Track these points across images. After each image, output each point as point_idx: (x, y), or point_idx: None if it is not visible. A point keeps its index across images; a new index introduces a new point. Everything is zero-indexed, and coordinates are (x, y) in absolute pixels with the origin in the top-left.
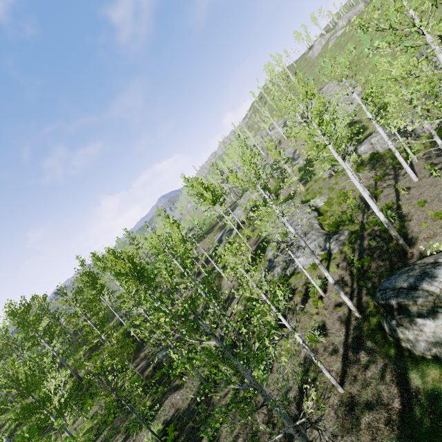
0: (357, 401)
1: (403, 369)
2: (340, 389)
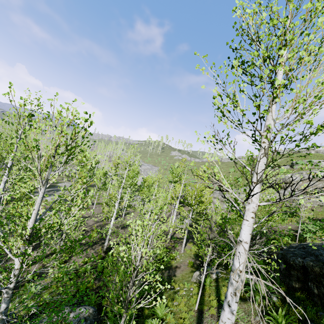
0: None
1: None
2: None
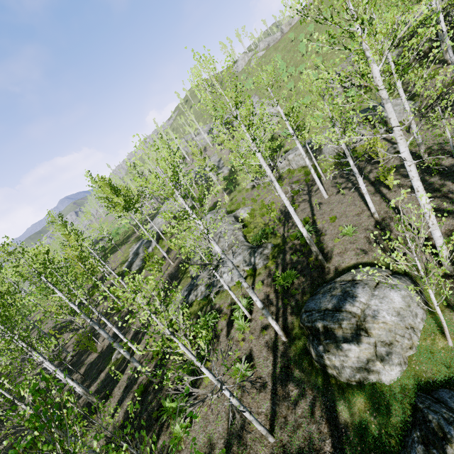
0: (289, 451)
1: (331, 401)
2: (271, 438)
